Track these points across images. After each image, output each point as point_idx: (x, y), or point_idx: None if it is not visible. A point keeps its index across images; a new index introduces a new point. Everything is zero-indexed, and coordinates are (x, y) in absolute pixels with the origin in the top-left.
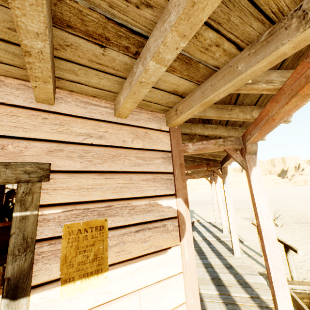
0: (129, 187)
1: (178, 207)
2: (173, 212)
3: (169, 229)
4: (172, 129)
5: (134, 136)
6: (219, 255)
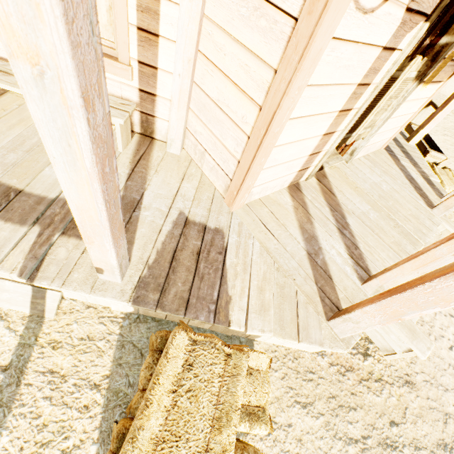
0: None
1: None
2: None
3: (453, 69)
4: None
5: None
6: None
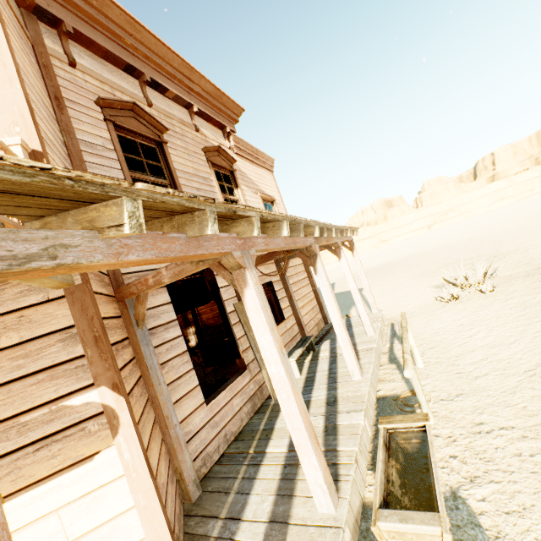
0: (10, 403)
1: (102, 399)
2: (96, 408)
3: (93, 430)
4: (69, 290)
5: (2, 331)
6: (333, 381)
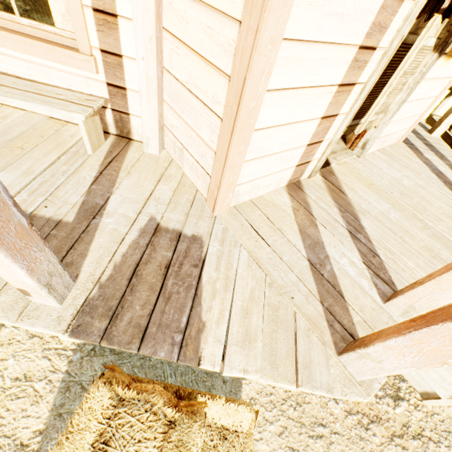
0: None
1: None
2: None
3: None
4: None
5: None
6: None
